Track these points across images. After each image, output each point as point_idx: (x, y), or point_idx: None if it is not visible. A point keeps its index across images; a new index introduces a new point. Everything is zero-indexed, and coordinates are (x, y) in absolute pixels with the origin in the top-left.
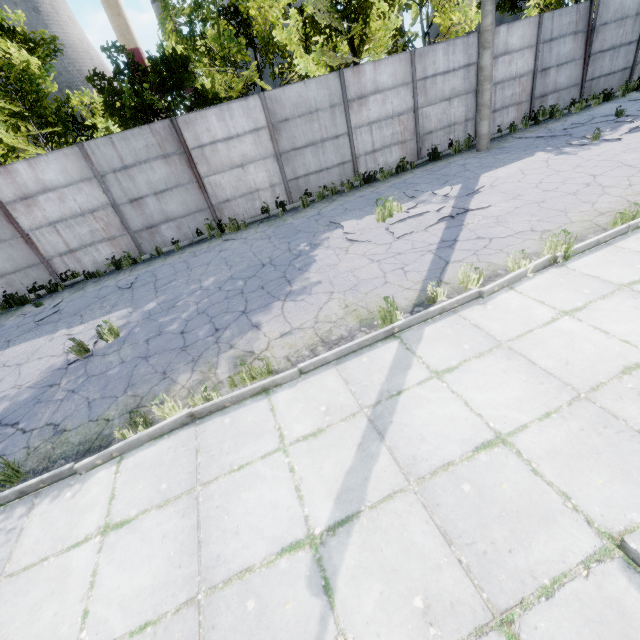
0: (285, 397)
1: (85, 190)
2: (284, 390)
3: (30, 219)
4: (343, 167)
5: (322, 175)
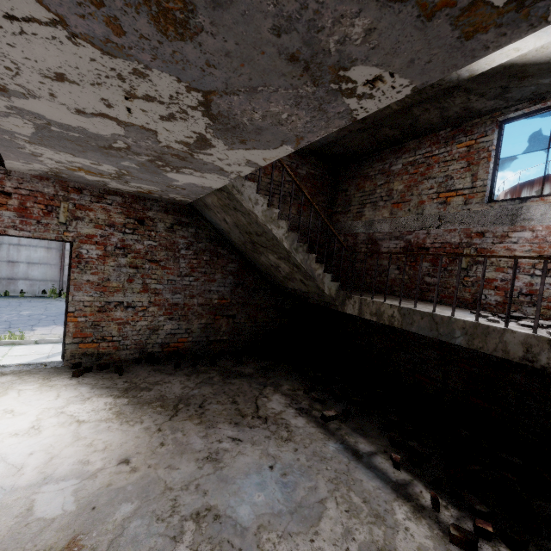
0: (20, 347)
1: None
2: (22, 346)
3: None
4: None
5: None
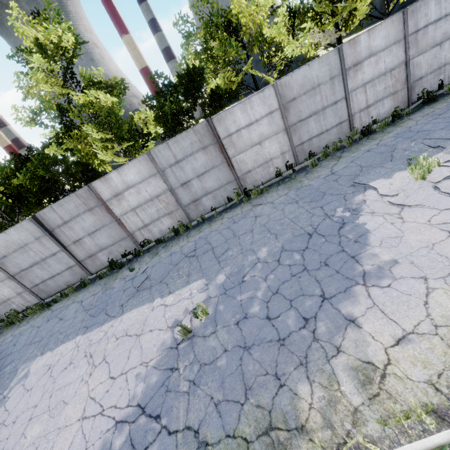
0: None
1: (152, 183)
2: None
3: (120, 208)
4: (340, 126)
5: (322, 136)
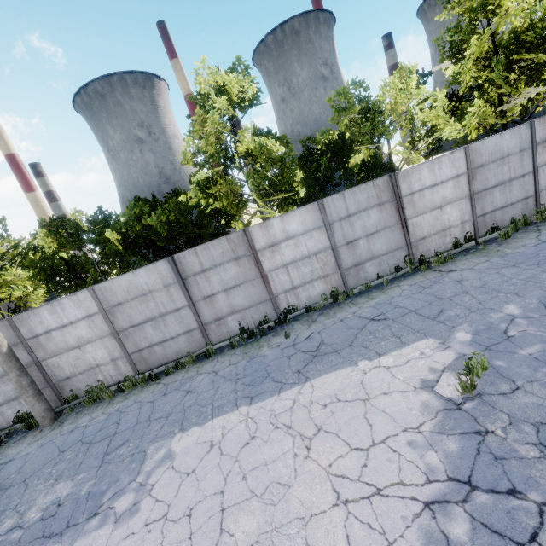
0: None
1: (314, 236)
2: None
3: (271, 262)
4: (525, 201)
5: (506, 210)
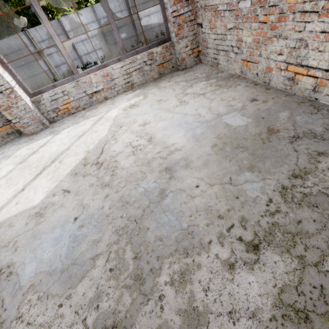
0: None
1: (93, 26)
2: None
3: (75, 39)
4: None
5: None
